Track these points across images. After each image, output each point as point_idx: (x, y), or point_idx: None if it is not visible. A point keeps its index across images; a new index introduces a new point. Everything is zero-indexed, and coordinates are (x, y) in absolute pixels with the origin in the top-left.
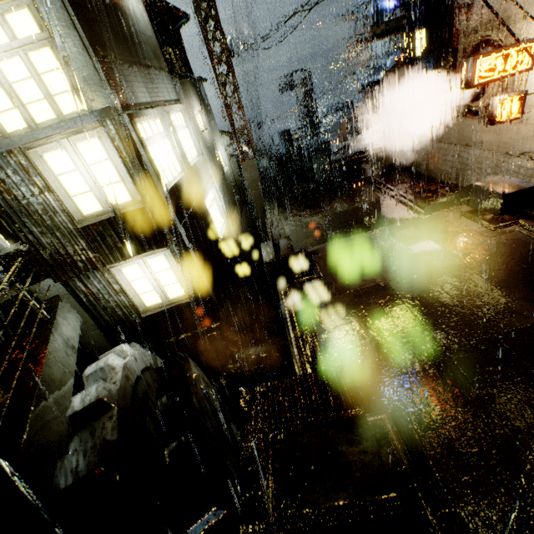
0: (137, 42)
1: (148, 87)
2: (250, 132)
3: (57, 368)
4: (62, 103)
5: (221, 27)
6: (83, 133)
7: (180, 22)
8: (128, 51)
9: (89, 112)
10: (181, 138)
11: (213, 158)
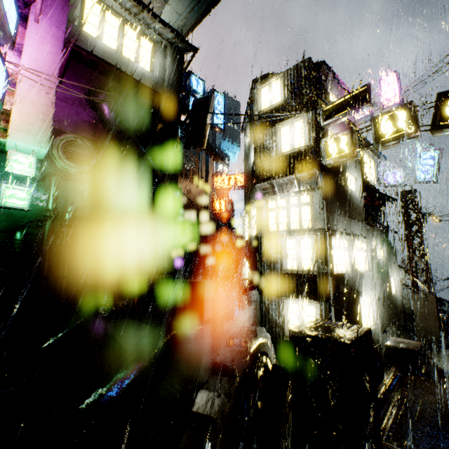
0: (350, 208)
1: (347, 226)
2: (428, 273)
3: (243, 320)
4: (303, 224)
5: (418, 206)
6: (306, 235)
7: (388, 202)
8: (343, 210)
9: (312, 229)
10: (358, 255)
11: (381, 278)
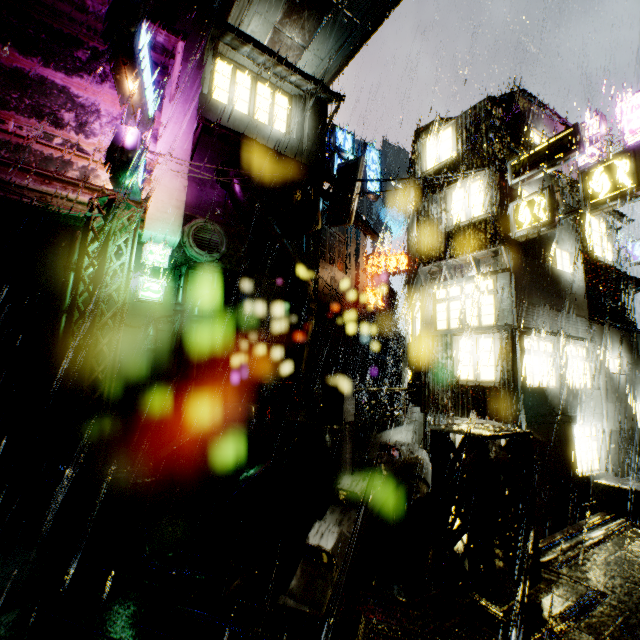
0: (559, 297)
1: (553, 322)
2: None
3: (396, 438)
4: (484, 319)
5: None
6: (486, 334)
7: (636, 288)
8: (546, 301)
9: (496, 325)
10: (572, 365)
11: (616, 402)
